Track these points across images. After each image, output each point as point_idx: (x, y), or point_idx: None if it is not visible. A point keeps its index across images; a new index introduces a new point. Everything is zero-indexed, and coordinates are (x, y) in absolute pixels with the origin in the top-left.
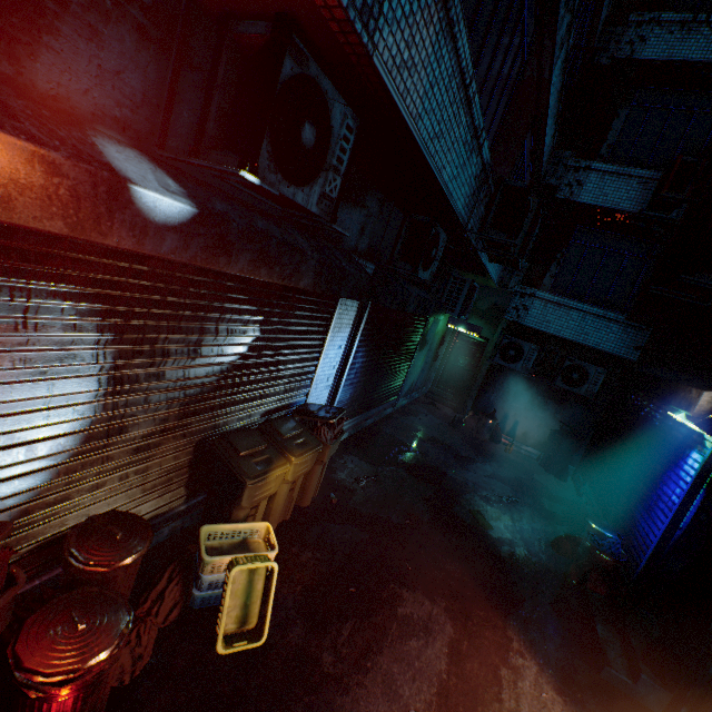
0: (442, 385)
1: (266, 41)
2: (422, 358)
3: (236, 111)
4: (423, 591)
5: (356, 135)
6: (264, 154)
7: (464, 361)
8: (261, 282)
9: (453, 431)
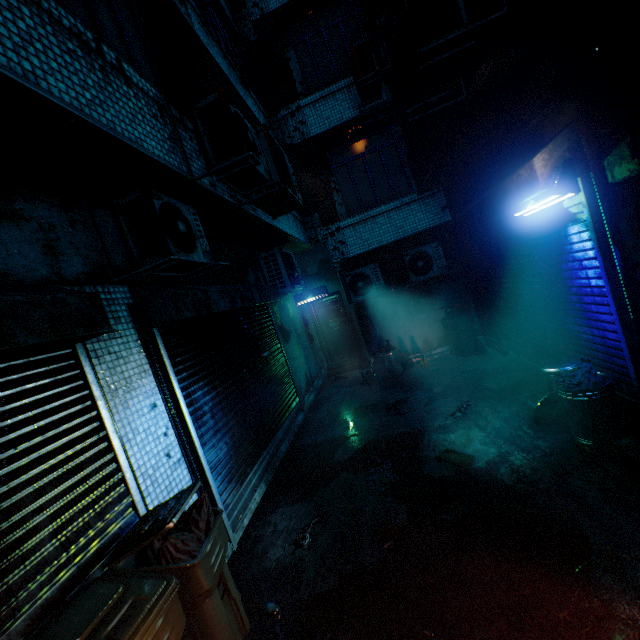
0: (335, 356)
1: None
2: (296, 347)
3: None
4: None
5: None
6: None
7: (335, 323)
8: None
9: (369, 387)
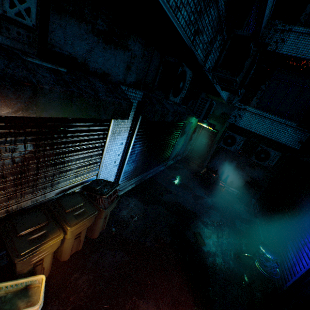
0: (193, 152)
1: None
2: (182, 140)
3: None
4: (153, 300)
5: None
6: None
7: (205, 141)
8: None
9: (195, 178)
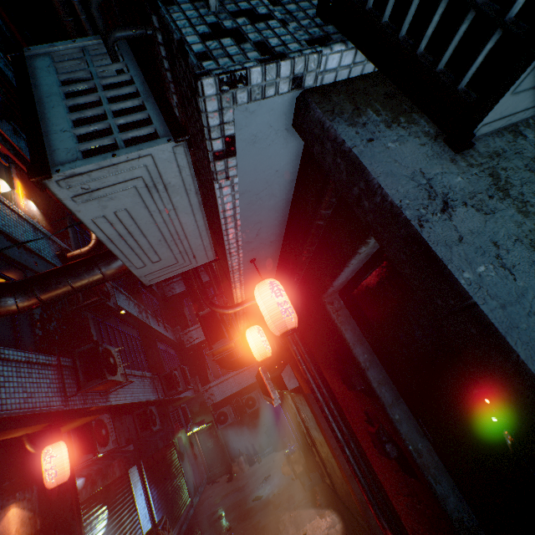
0: (212, 467)
1: (85, 423)
2: (188, 464)
3: (81, 444)
4: None
5: (111, 417)
6: (98, 446)
7: (211, 442)
8: (99, 490)
9: (231, 482)
